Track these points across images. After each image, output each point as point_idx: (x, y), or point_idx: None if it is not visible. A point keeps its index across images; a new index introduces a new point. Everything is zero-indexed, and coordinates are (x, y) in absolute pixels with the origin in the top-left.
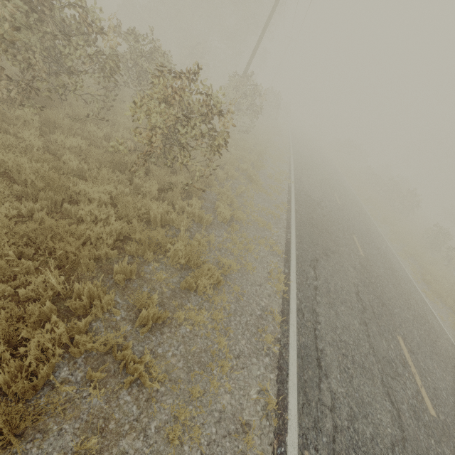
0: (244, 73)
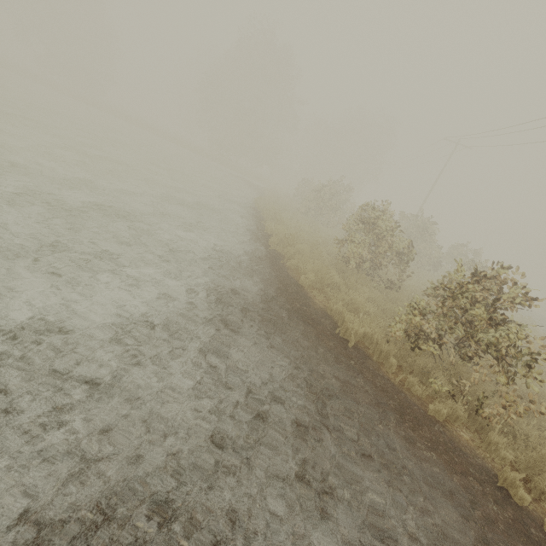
0: (414, 220)
